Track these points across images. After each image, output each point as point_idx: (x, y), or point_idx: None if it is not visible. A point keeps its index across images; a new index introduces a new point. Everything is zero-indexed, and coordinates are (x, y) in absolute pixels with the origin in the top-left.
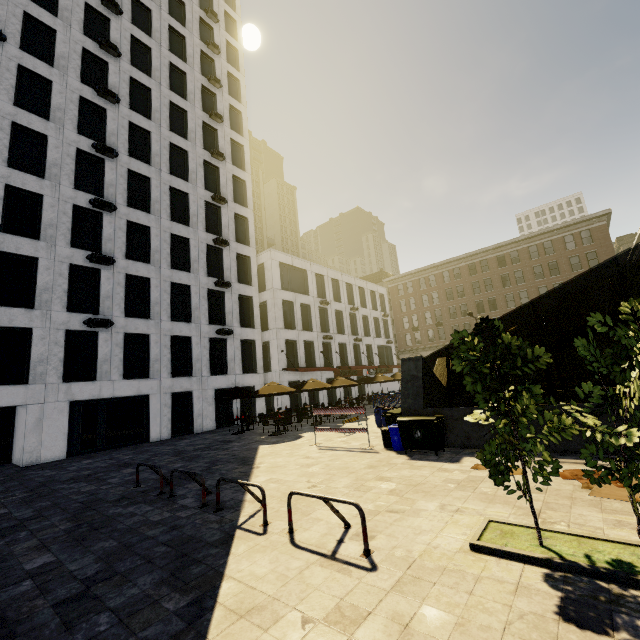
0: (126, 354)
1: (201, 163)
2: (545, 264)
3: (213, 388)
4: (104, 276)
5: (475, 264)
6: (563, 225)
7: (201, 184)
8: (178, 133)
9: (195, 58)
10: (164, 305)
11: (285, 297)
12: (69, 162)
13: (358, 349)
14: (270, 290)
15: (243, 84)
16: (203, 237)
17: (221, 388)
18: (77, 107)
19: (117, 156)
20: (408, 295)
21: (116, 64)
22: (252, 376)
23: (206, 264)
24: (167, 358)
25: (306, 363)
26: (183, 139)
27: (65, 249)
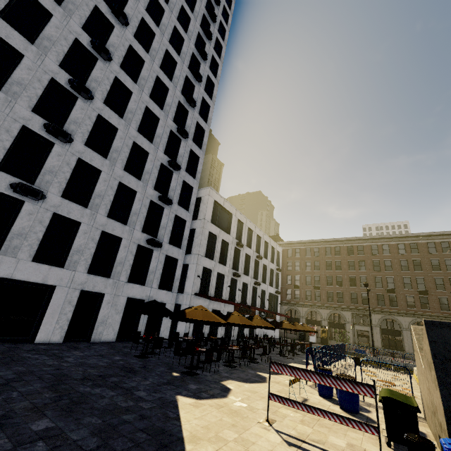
0: (47, 235)
1: (176, 102)
2: (410, 260)
3: (126, 296)
4: (56, 151)
5: (353, 247)
6: (428, 234)
7: (171, 116)
8: (165, 74)
9: (193, 34)
10: (106, 200)
11: (212, 230)
12: (64, 44)
13: (255, 292)
14: (201, 220)
15: (220, 68)
16: (160, 156)
17: (134, 297)
18: (90, 11)
19: (110, 60)
20: (295, 258)
21: (134, 3)
22: (166, 293)
23: (156, 179)
24: (90, 252)
25: (214, 293)
26: (168, 79)
27: (25, 110)
